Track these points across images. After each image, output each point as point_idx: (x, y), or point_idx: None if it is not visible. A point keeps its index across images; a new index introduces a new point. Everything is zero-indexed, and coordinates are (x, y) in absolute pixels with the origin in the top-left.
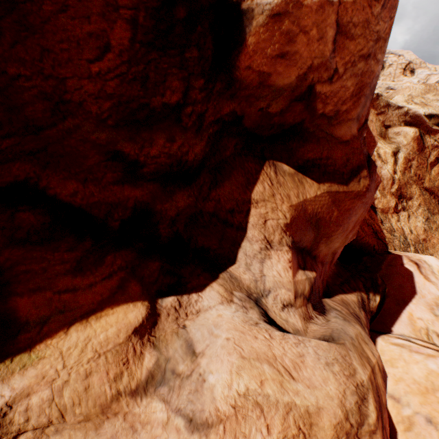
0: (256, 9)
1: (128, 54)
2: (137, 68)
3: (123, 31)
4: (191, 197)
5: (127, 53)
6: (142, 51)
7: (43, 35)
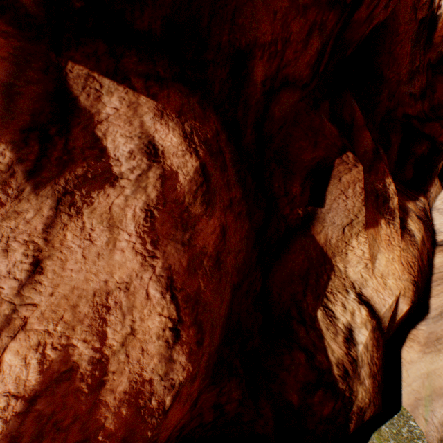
0: (441, 13)
1: (409, 54)
2: (410, 57)
3: (409, 46)
4: (426, 102)
5: (409, 53)
6: (411, 50)
7: (397, 60)
